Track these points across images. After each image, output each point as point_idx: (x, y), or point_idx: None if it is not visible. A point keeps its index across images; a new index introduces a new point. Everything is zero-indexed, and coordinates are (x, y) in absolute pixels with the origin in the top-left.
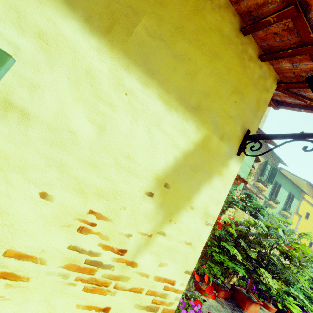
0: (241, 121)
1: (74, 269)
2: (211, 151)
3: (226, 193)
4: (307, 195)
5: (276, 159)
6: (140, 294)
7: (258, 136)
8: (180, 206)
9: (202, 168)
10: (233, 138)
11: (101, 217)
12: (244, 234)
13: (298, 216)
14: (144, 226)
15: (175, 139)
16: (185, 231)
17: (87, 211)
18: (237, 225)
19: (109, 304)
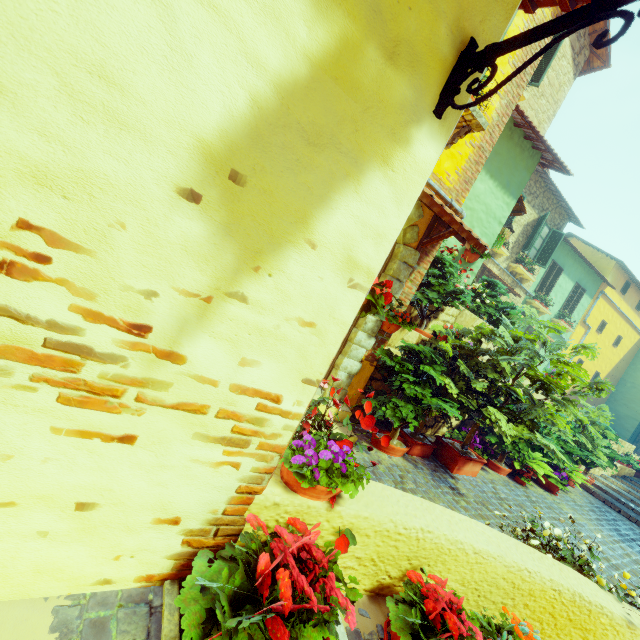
0: (453, 5)
1: (19, 357)
2: (360, 93)
3: (400, 218)
4: (612, 289)
5: (562, 212)
6: (203, 416)
7: (491, 46)
8: (280, 236)
9: (336, 142)
10: (425, 61)
11: (60, 243)
12: (469, 352)
13: (583, 328)
14: (187, 276)
15: (249, 34)
16: (297, 296)
17: (12, 221)
18: (457, 337)
19: (133, 431)
